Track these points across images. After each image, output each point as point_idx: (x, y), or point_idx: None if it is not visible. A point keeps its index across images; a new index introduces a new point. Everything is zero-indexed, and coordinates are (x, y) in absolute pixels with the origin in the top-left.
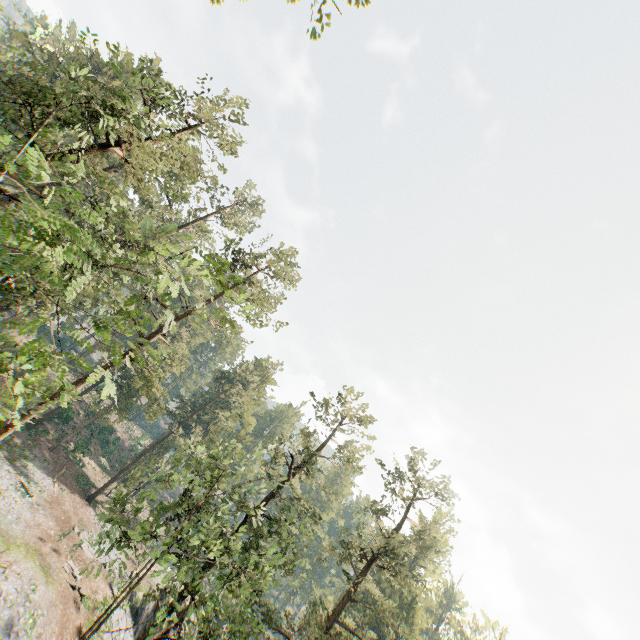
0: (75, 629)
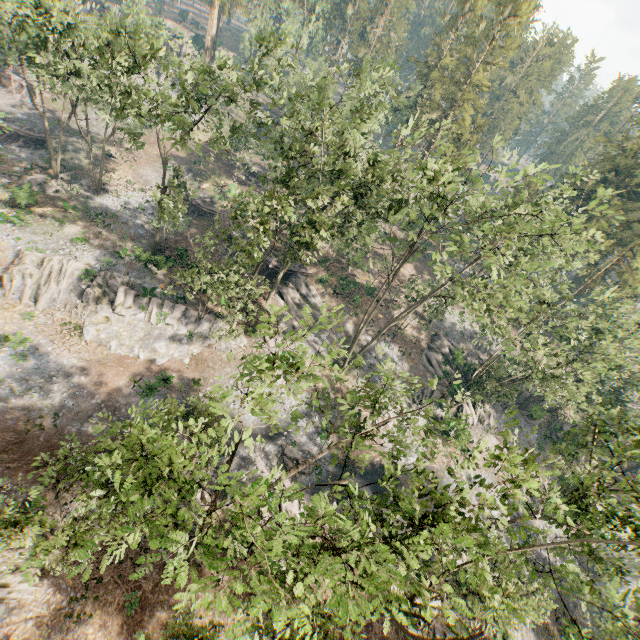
0: None
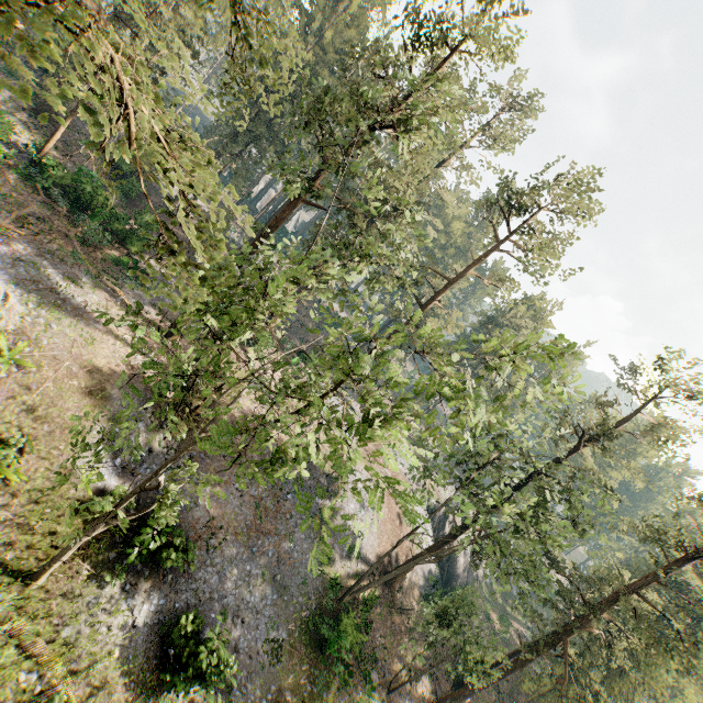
0: (396, 514)
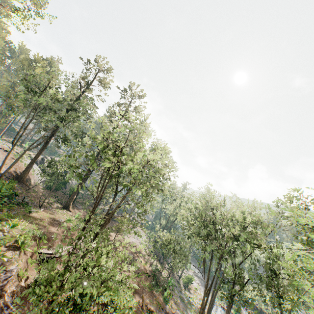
0: (11, 158)
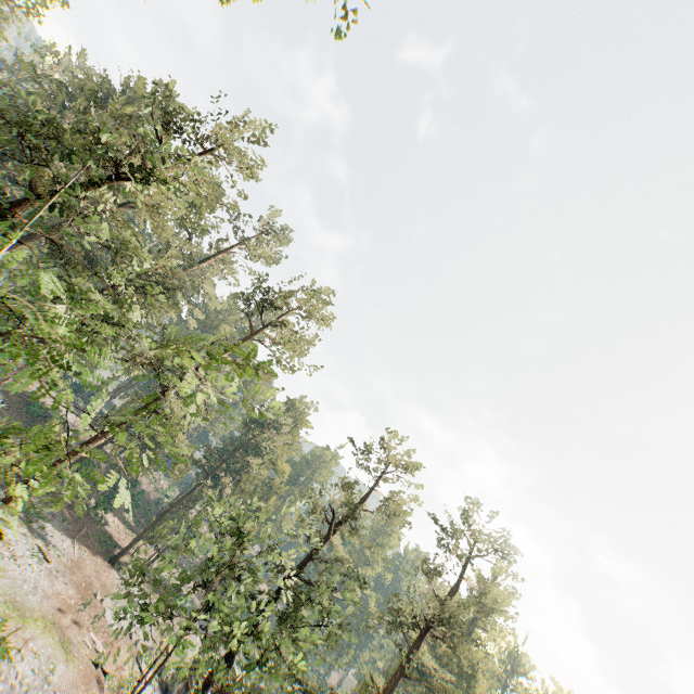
0: None
